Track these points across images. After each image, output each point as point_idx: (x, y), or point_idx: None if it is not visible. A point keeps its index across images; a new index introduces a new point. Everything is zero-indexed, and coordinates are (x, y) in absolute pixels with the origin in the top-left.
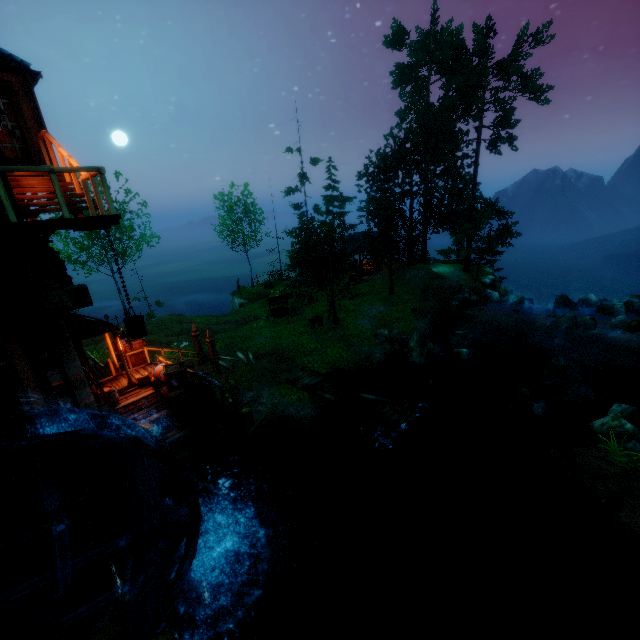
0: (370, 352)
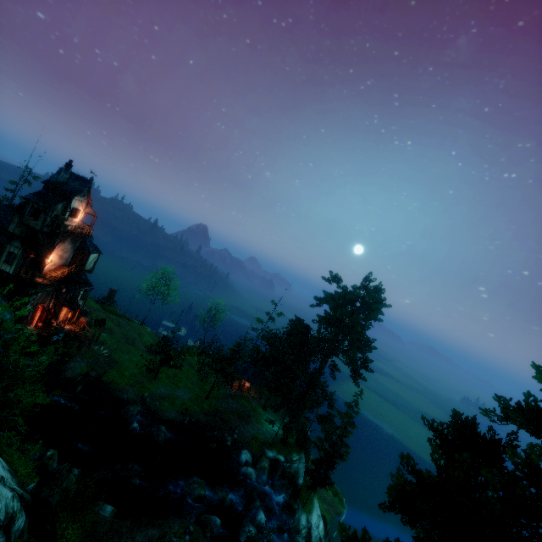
0: (127, 392)
